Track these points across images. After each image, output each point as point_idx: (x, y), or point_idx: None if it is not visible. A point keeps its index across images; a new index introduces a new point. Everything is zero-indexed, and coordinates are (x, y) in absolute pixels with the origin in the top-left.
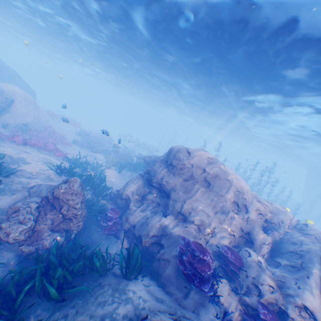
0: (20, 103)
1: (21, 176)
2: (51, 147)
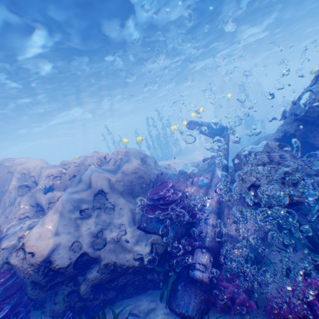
0: None
1: None
2: None
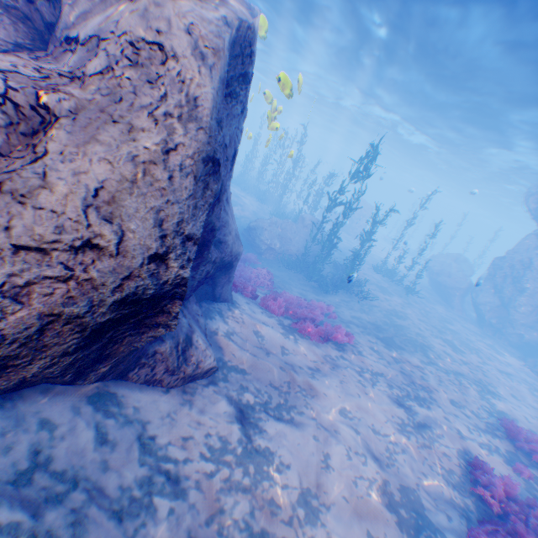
0: None
1: None
2: None
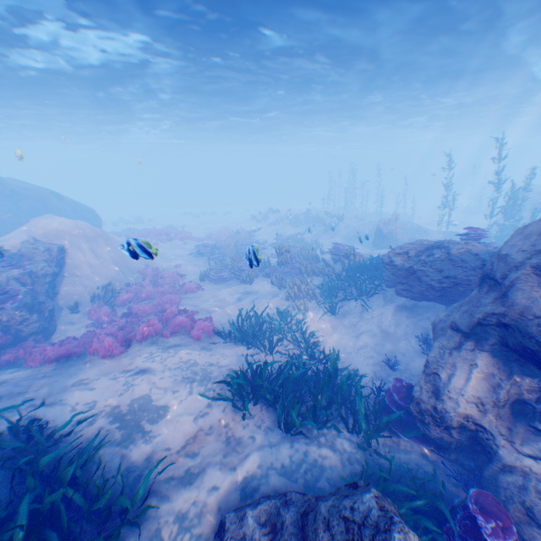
0: (78, 248)
1: (167, 485)
2: (176, 322)
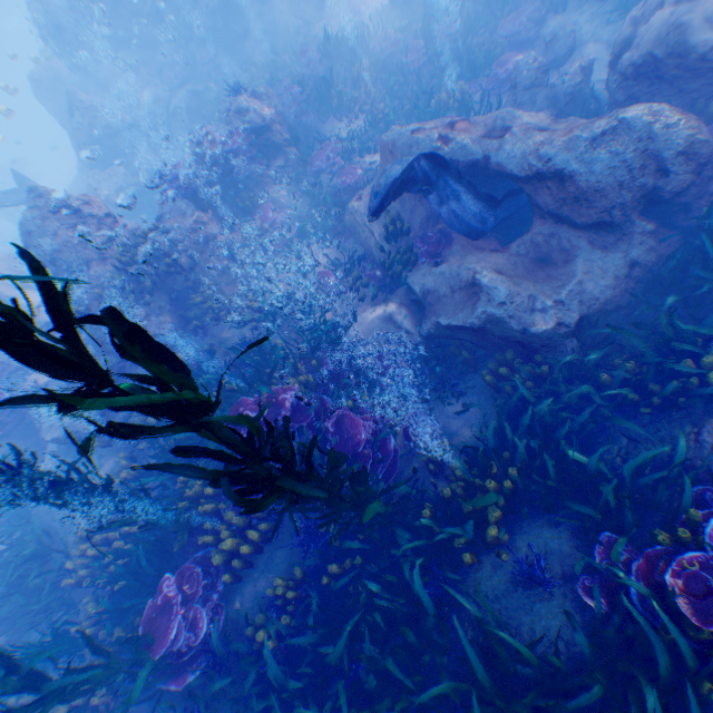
0: None
1: None
2: None
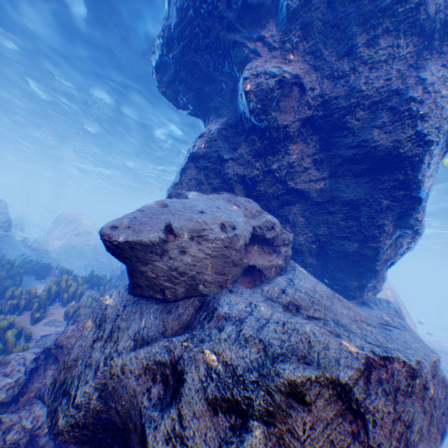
0: None
1: None
2: None
